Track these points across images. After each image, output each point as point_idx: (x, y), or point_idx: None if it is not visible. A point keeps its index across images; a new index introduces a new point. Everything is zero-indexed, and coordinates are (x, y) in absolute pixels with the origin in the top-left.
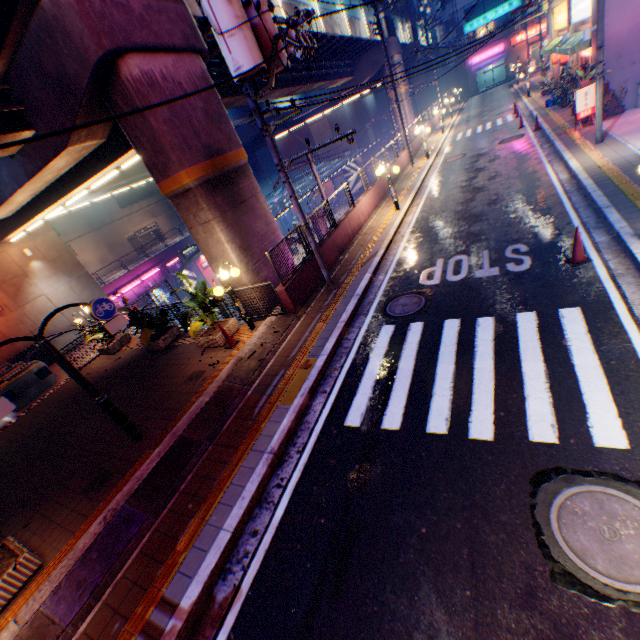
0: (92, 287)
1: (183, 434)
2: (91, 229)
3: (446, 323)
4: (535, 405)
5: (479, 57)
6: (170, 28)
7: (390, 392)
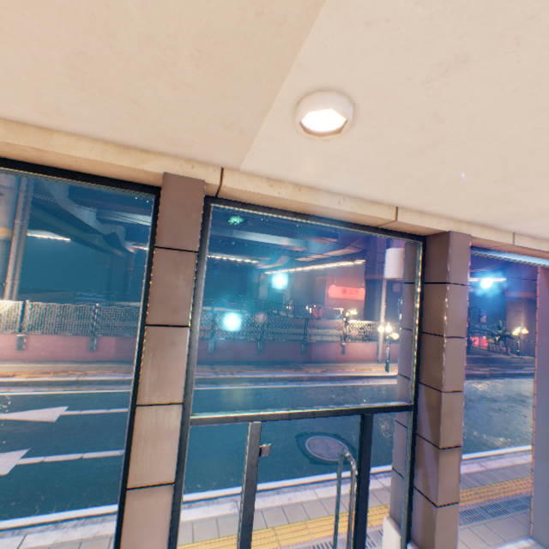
0: None
1: (490, 357)
2: None
3: None
4: None
5: None
6: None
7: None
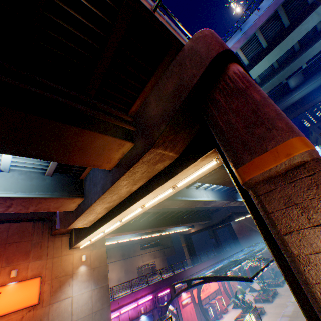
0: (104, 299)
1: None
2: (122, 257)
3: None
4: None
5: None
6: None
7: None
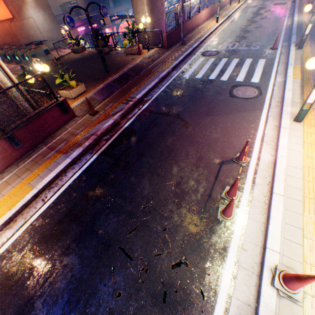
0: (55, 23)
1: (126, 72)
2: None
3: (223, 59)
4: (240, 76)
5: None
6: None
7: (199, 72)
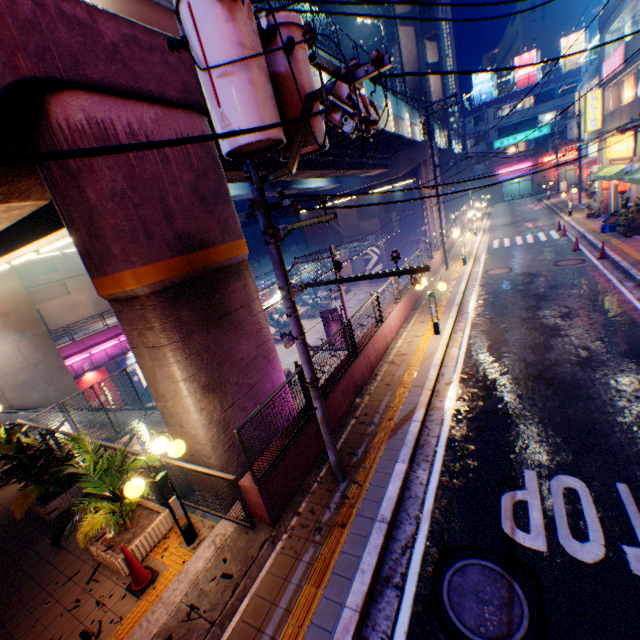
0: (47, 349)
1: None
2: None
3: None
4: None
5: (506, 170)
6: (163, 72)
7: None
